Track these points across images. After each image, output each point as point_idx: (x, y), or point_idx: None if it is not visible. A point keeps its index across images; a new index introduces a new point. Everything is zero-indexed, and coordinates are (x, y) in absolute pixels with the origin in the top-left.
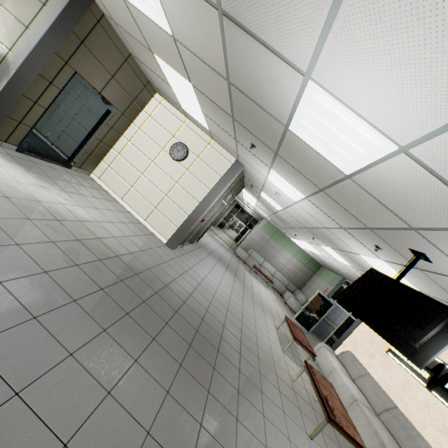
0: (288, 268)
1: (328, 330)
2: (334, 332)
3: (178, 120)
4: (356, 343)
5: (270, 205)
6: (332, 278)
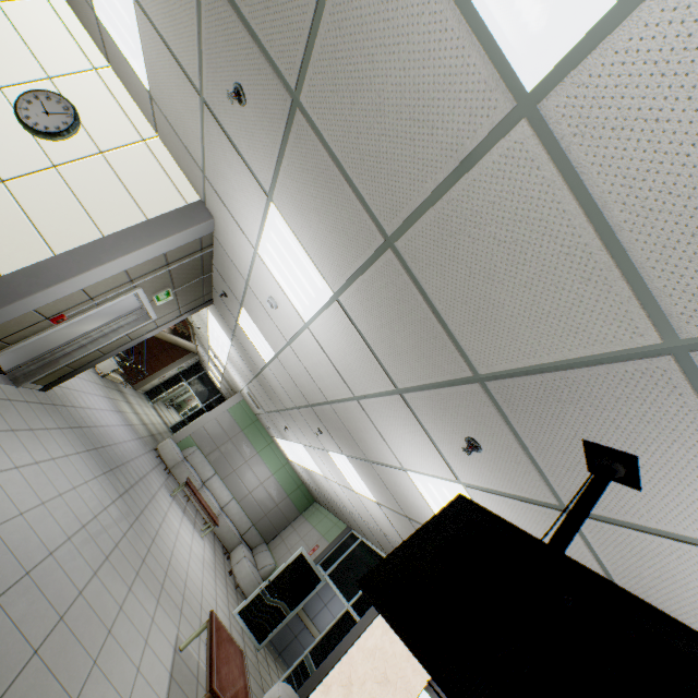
0: (256, 497)
1: (301, 637)
2: (313, 649)
3: (81, 53)
4: (353, 681)
5: (253, 350)
6: (330, 526)
